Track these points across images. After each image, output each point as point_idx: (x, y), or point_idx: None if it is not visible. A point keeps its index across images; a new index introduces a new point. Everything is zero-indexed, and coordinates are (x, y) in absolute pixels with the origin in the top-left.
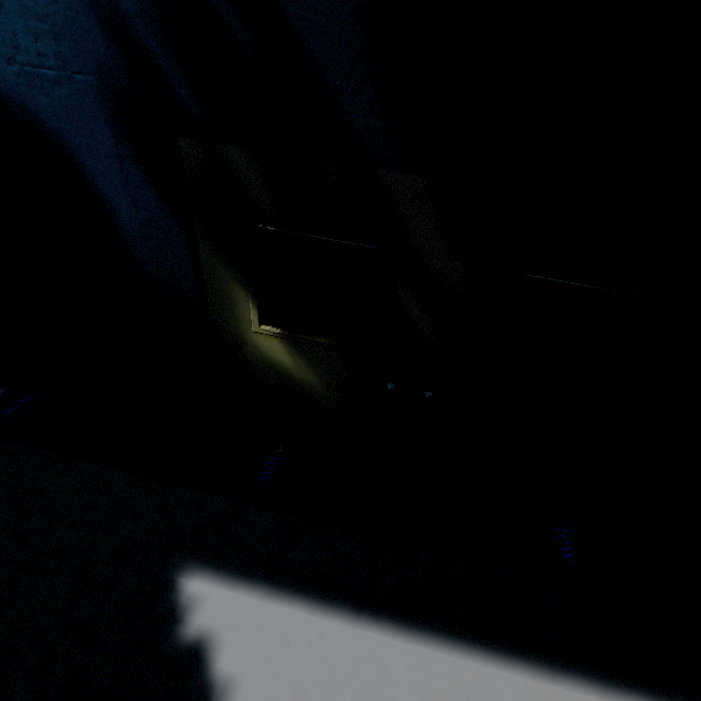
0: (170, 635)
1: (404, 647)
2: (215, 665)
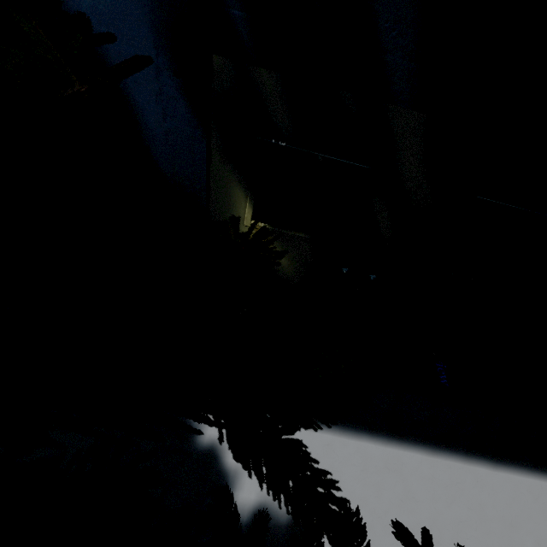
0: (191, 443)
1: (347, 442)
2: (226, 460)
